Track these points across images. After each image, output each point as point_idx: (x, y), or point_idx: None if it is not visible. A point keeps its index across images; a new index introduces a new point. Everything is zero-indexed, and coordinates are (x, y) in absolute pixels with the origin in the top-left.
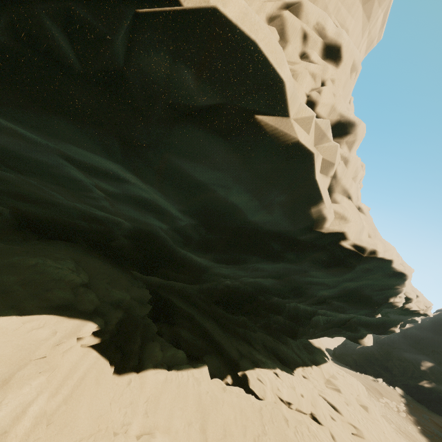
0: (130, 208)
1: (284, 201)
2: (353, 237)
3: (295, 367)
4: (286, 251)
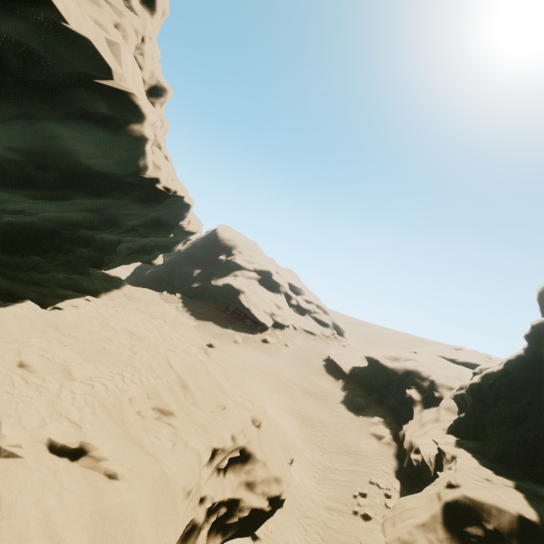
0: None
1: (123, 155)
2: (164, 182)
3: (99, 295)
4: (115, 189)
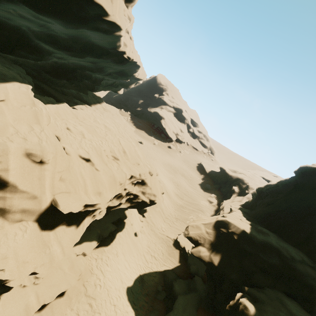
0: (26, 21)
1: (110, 40)
2: (128, 53)
3: (91, 105)
4: (104, 55)
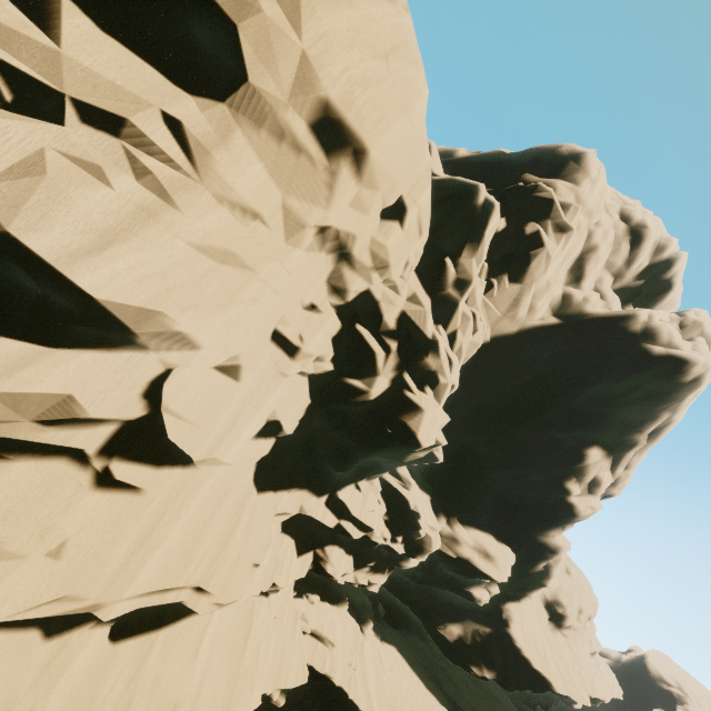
0: None
1: None
2: None
3: None
4: None
